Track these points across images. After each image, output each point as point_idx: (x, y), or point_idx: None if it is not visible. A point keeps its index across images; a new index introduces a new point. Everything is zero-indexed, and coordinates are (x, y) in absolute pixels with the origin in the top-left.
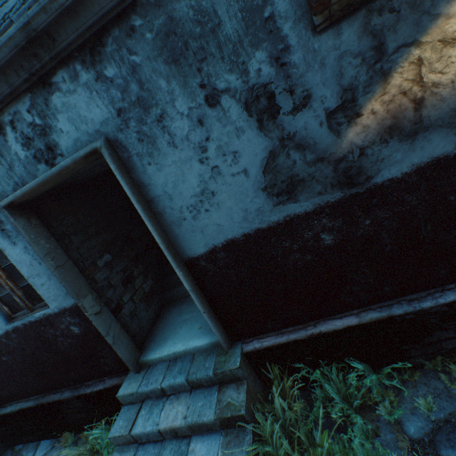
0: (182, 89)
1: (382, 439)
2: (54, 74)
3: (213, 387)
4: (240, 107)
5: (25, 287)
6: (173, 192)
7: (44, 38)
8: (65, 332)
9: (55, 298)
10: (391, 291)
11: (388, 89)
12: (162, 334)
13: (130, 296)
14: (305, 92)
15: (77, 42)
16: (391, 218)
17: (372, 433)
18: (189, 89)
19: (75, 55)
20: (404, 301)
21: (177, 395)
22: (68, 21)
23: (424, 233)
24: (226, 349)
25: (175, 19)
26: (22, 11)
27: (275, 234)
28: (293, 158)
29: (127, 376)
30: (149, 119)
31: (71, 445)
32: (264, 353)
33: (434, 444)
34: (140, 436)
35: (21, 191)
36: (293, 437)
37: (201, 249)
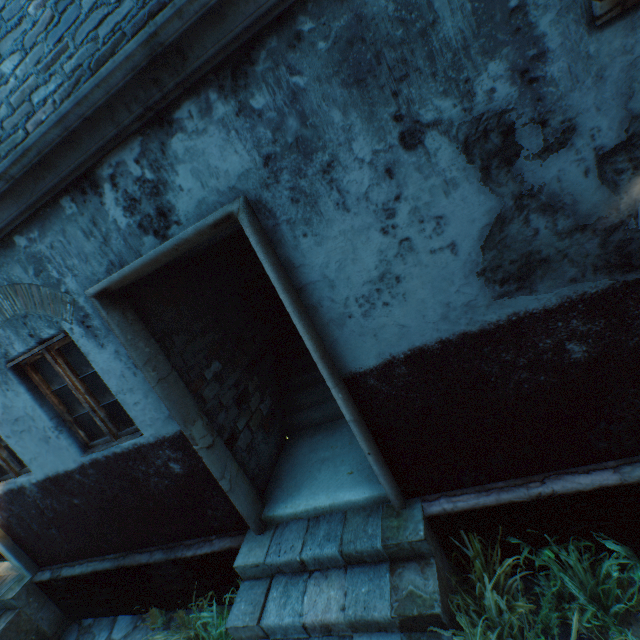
0: (364, 123)
1: None
2: (177, 107)
3: (381, 565)
4: (454, 149)
5: (109, 405)
6: (336, 276)
7: (171, 55)
8: (161, 470)
9: (151, 423)
10: None
11: None
12: (292, 478)
13: (245, 421)
14: (566, 122)
15: (215, 59)
16: None
17: None
18: (376, 123)
19: (209, 78)
20: None
21: (323, 571)
22: (207, 28)
23: None
24: (397, 508)
25: (365, 18)
26: (139, 18)
27: (490, 342)
28: (535, 226)
29: (245, 537)
30: (310, 169)
31: (161, 627)
32: (458, 518)
33: None
34: (274, 629)
35: (120, 273)
36: None
37: (372, 361)
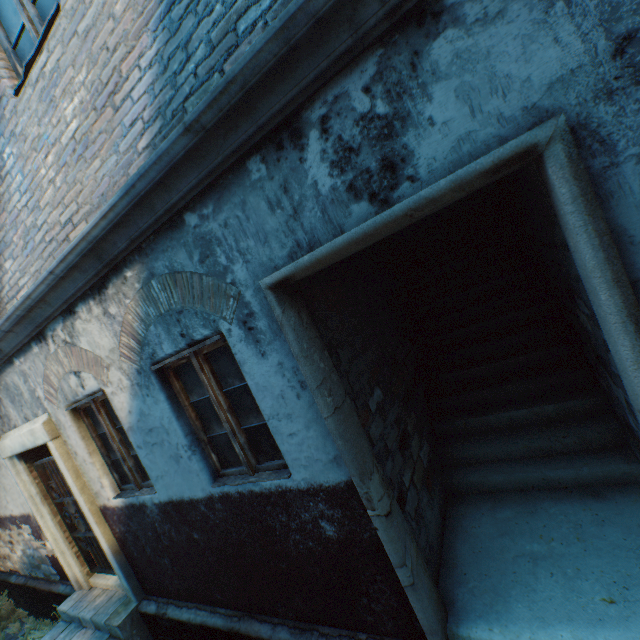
0: None
1: None
2: None
3: None
4: None
5: (250, 429)
6: None
7: None
8: (306, 527)
9: (306, 464)
10: None
11: None
12: (482, 575)
13: (409, 474)
14: None
15: None
16: None
17: None
18: None
19: None
20: None
21: None
22: None
23: None
24: None
25: None
26: None
27: None
28: None
29: None
30: None
31: None
32: None
33: None
34: None
35: (311, 256)
36: None
37: None
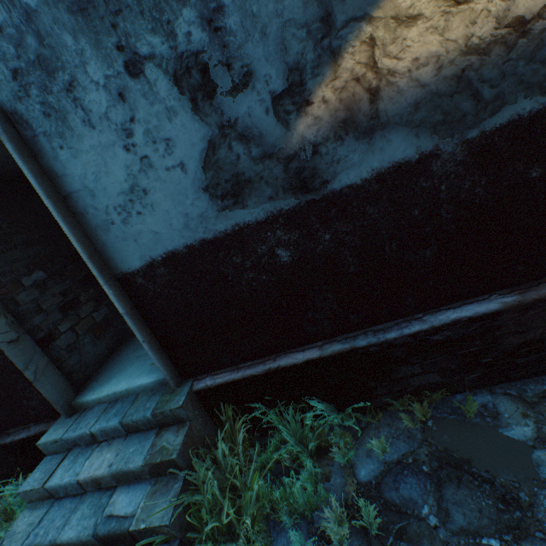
0: (94, 50)
1: (331, 484)
2: None
3: (152, 430)
4: (169, 81)
5: None
6: (95, 186)
7: None
8: None
9: None
10: (358, 321)
11: (340, 73)
12: (109, 372)
13: (70, 325)
14: (245, 67)
15: None
16: (353, 233)
17: (324, 478)
18: (103, 50)
19: None
20: (370, 331)
21: (110, 441)
22: None
23: (389, 252)
24: (174, 387)
25: None
26: None
27: (223, 247)
28: (237, 152)
29: (56, 421)
30: (55, 87)
31: None
32: (217, 391)
33: (380, 487)
34: (57, 489)
35: None
36: (228, 482)
37: (137, 263)
